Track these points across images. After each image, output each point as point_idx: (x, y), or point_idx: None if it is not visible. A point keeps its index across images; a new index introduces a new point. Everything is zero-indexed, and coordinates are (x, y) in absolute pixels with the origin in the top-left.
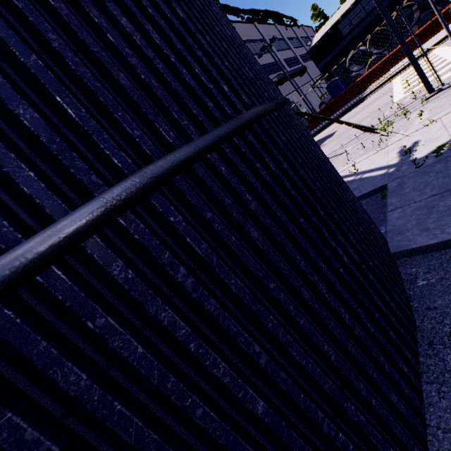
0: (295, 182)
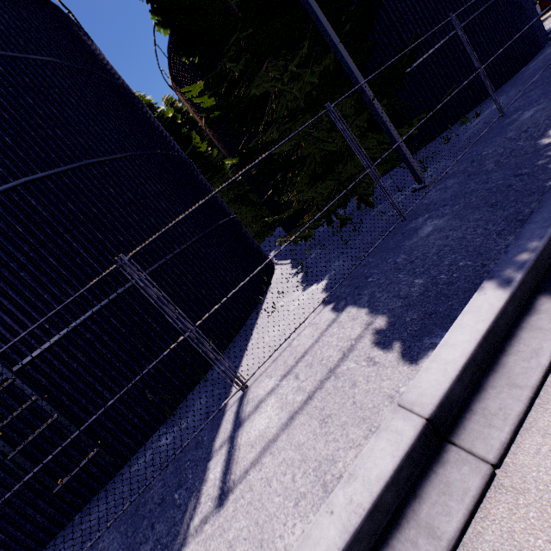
0: (518, 3)
